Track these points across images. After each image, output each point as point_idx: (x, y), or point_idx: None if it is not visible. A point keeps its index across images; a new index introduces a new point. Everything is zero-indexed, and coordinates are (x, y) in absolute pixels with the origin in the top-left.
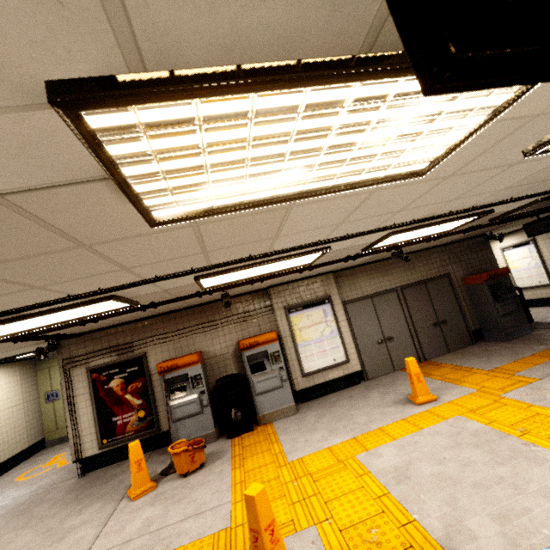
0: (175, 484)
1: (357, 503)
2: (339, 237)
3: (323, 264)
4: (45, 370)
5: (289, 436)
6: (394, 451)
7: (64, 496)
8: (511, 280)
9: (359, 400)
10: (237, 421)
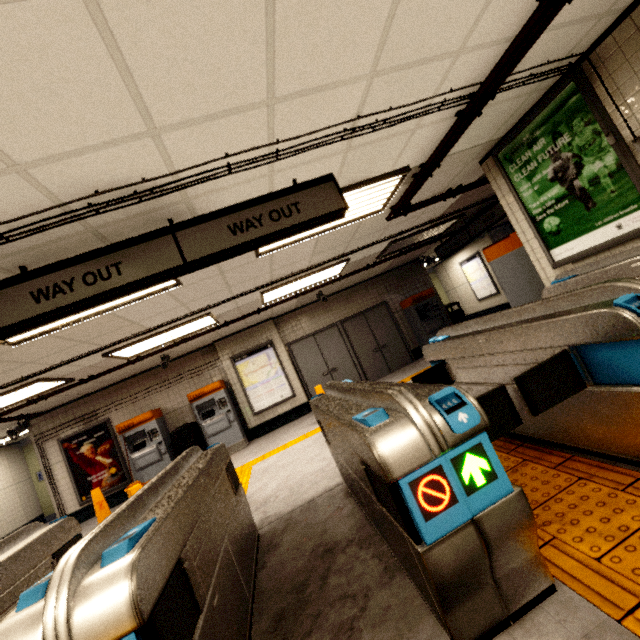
0: None
1: None
2: (201, 309)
3: (235, 319)
4: (33, 452)
5: None
6: (276, 457)
7: None
8: (473, 292)
9: (295, 426)
10: None
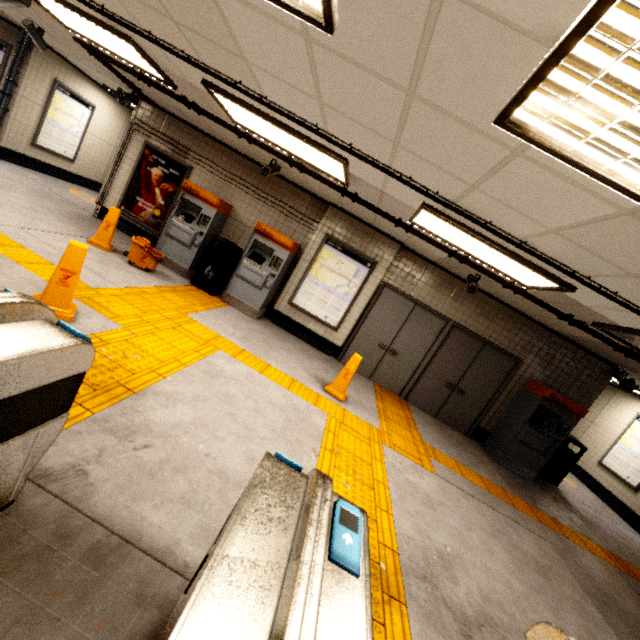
0: (119, 261)
1: (163, 349)
2: (339, 140)
3: (367, 204)
4: None
5: (220, 315)
6: (243, 372)
7: (70, 213)
8: (606, 451)
9: (303, 355)
10: (206, 278)
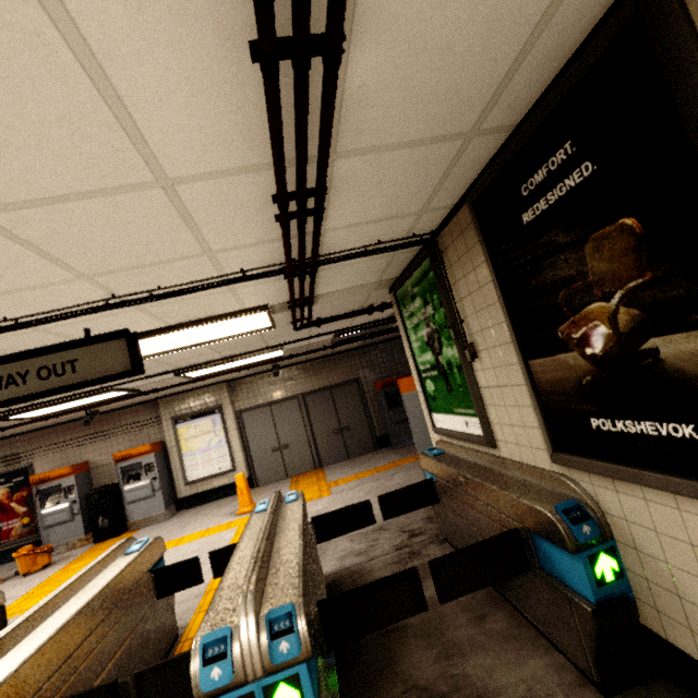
0: (13, 582)
1: None
2: (93, 390)
3: (164, 388)
4: None
5: None
6: None
7: None
8: None
9: (219, 508)
10: (104, 528)
